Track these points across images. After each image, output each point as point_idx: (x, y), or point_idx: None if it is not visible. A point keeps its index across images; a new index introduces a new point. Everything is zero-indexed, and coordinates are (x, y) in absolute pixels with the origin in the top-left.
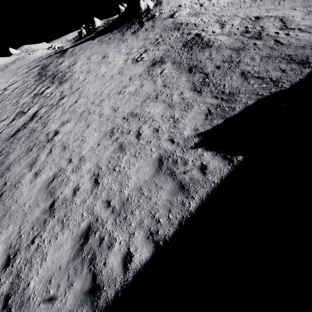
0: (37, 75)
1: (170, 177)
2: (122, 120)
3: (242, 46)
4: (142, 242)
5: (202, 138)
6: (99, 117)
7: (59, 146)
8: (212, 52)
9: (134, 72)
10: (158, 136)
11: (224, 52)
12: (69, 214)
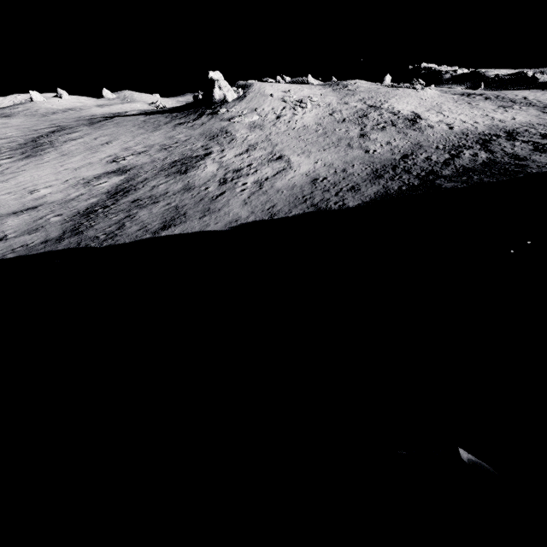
0: (32, 138)
1: None
2: None
3: (196, 186)
4: None
5: None
6: None
7: None
8: (170, 181)
9: (86, 173)
10: None
11: (175, 186)
12: None
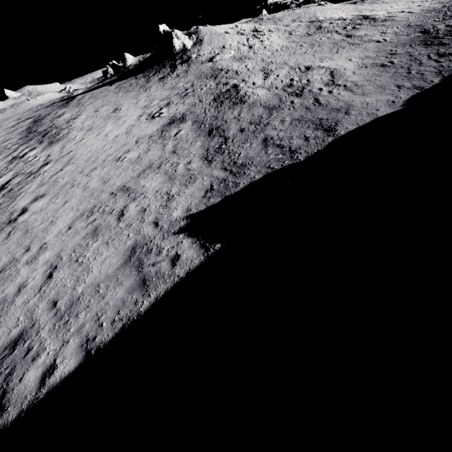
0: (25, 131)
1: (136, 270)
2: (109, 196)
3: (277, 104)
4: (73, 351)
5: (190, 221)
6: (82, 191)
7: (21, 229)
8: (243, 110)
9: (144, 132)
10: (142, 217)
11: (256, 111)
12: (2, 319)
